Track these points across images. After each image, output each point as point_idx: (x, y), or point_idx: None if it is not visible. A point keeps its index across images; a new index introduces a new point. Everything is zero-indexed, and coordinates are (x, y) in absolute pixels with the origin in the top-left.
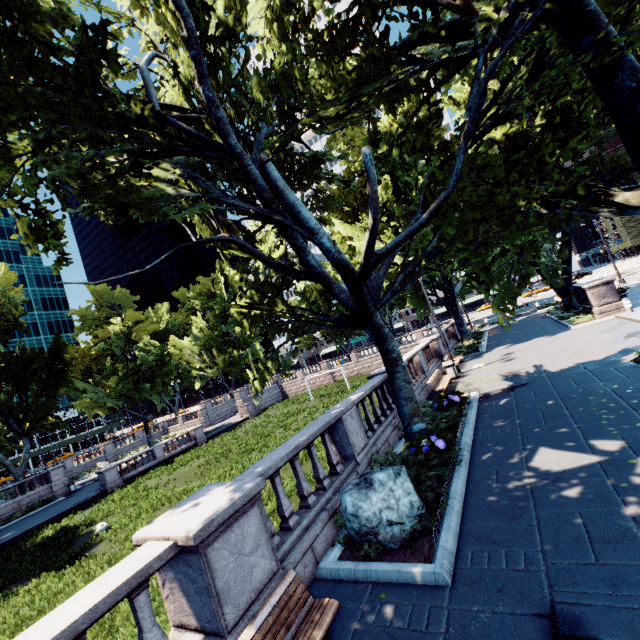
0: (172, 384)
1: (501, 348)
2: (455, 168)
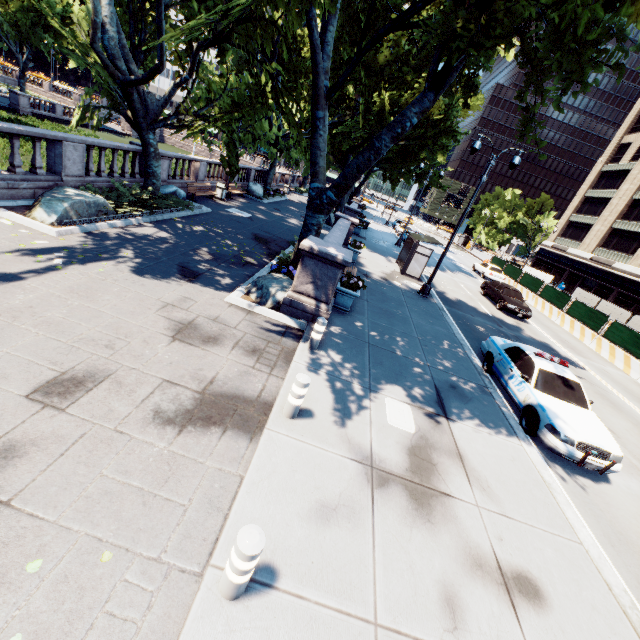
0: (46, 42)
1: None
2: None
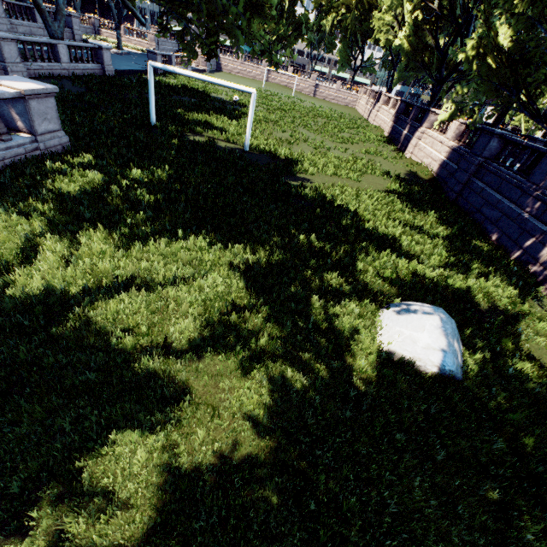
0: None
1: None
2: None
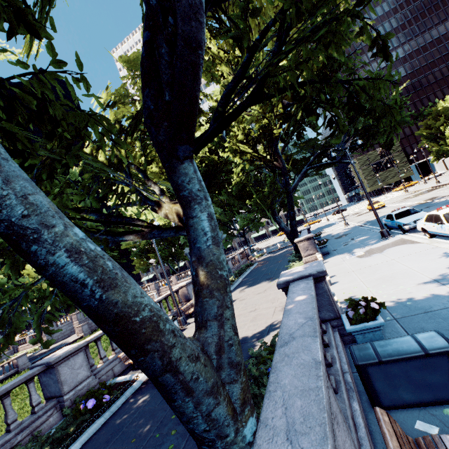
0: (23, 308)
1: (239, 290)
2: None
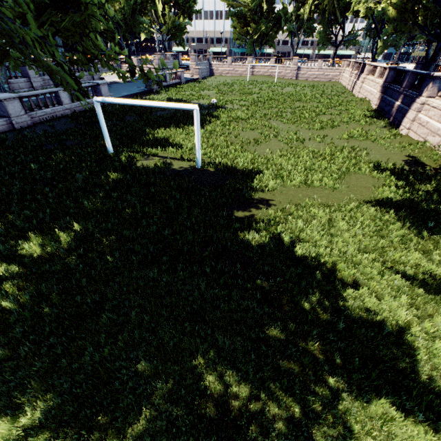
0: None
1: None
2: None
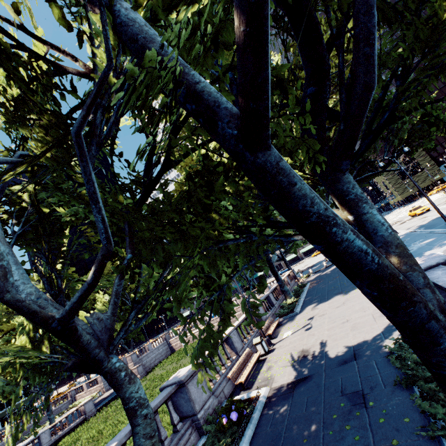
0: None
1: (309, 308)
2: (99, 227)
